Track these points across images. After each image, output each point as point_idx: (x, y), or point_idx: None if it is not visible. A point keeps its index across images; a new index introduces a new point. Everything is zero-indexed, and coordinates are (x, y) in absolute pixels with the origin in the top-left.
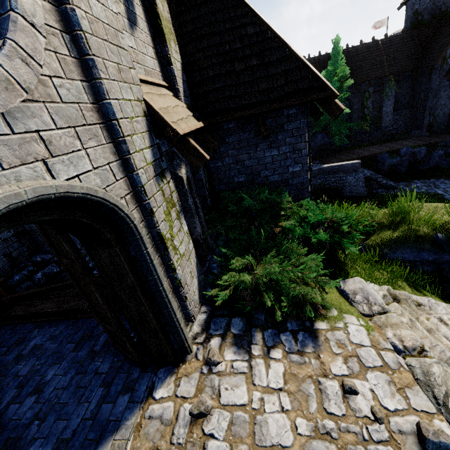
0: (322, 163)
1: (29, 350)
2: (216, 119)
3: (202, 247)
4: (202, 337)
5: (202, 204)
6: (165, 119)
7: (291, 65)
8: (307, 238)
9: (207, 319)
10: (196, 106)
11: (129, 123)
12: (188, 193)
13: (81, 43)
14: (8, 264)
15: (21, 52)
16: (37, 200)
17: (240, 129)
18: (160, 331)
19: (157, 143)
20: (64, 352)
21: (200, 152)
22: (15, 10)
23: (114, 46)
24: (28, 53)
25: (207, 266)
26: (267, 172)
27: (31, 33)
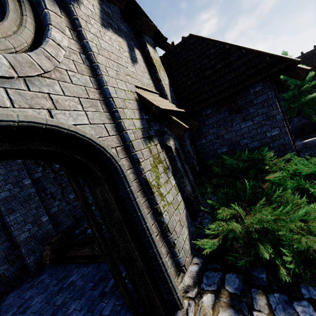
0: (305, 139)
1: (67, 284)
2: (195, 108)
3: (193, 204)
4: (193, 292)
5: (192, 171)
6: (150, 100)
7: (248, 57)
8: (303, 190)
9: (198, 271)
10: (181, 105)
11: (122, 101)
12: (176, 158)
13: (91, 57)
14: (74, 222)
15: (47, 53)
16: (29, 125)
17: (216, 112)
18: (147, 273)
19: (146, 118)
20: (85, 289)
21: (180, 124)
22: (49, 38)
23: (115, 63)
24: (51, 55)
25: (199, 221)
26: (246, 140)
27: (57, 47)
